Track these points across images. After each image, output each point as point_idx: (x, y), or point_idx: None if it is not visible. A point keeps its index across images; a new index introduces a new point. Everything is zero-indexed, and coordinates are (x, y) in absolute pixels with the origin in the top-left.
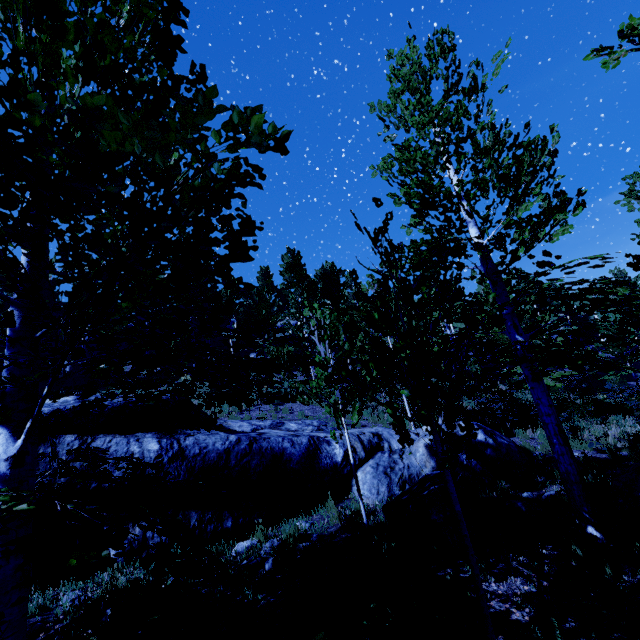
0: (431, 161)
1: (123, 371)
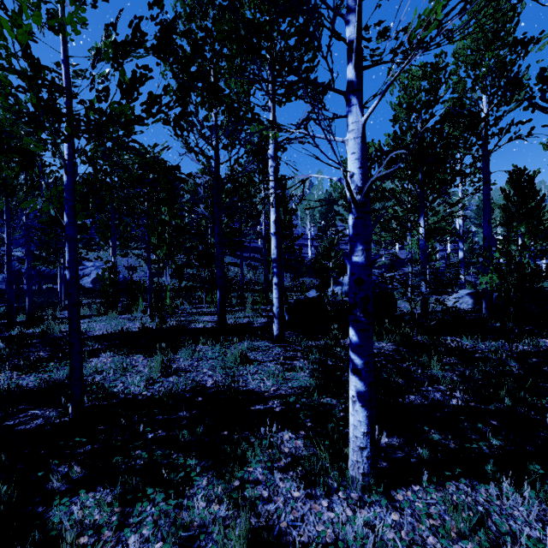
0: None
1: None
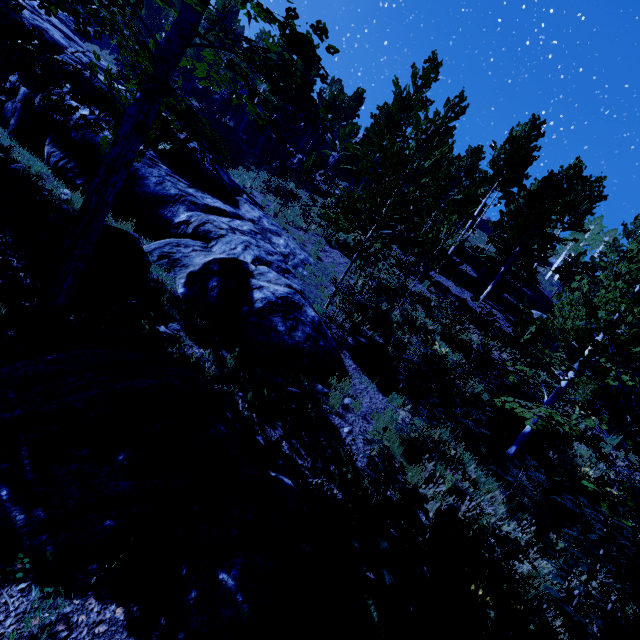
0: None
1: (314, 178)
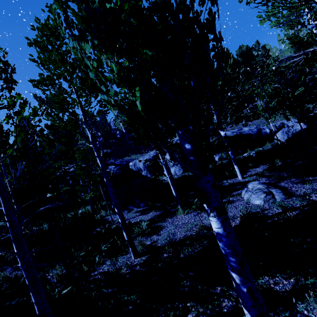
0: (296, 24)
1: None
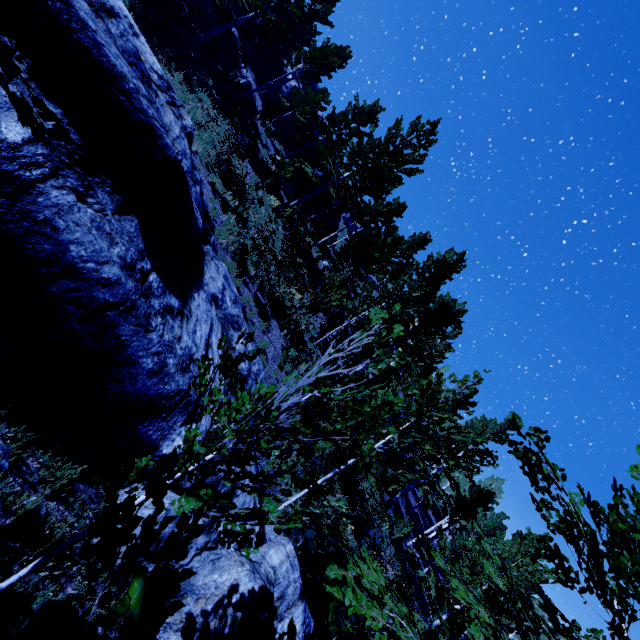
0: None
1: (259, 135)
